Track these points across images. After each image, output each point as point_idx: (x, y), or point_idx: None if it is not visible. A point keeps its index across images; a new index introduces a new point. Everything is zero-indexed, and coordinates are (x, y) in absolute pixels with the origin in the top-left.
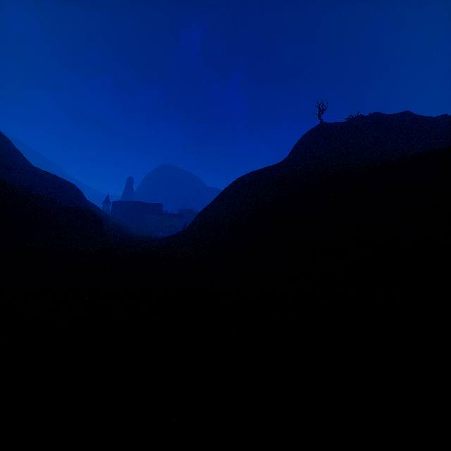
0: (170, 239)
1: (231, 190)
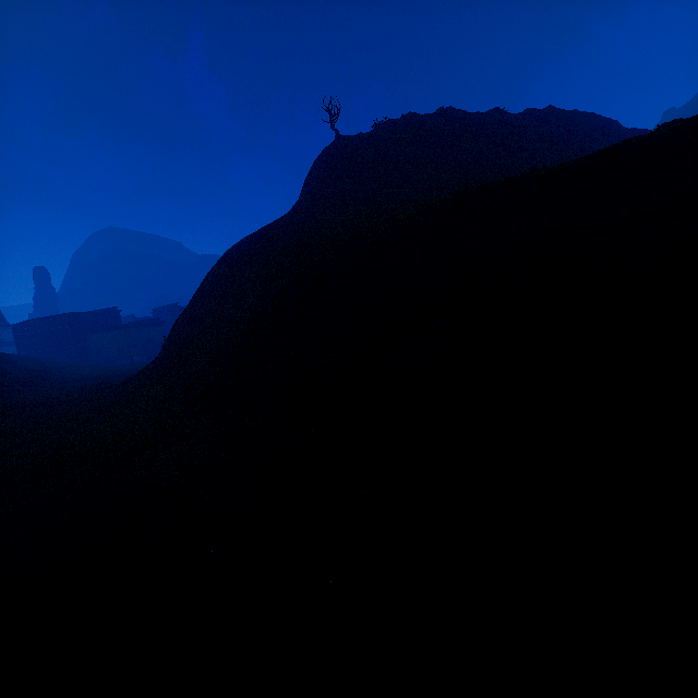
0: (130, 387)
1: (217, 277)
